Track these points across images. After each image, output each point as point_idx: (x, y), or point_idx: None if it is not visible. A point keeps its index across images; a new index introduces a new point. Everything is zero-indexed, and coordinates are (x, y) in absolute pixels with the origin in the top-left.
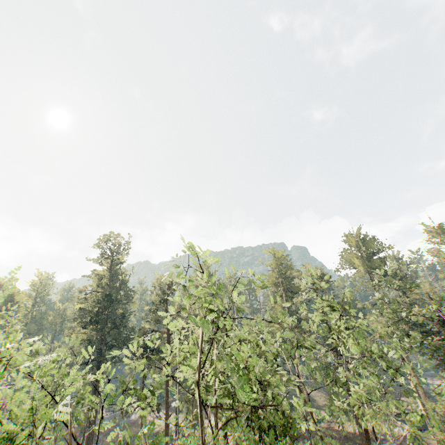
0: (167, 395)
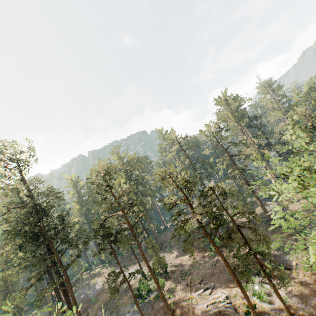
0: (147, 261)
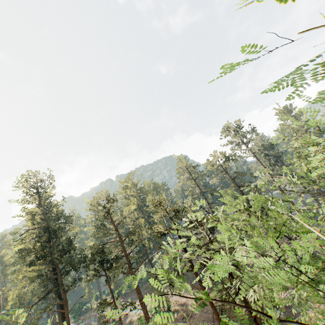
0: (139, 293)
